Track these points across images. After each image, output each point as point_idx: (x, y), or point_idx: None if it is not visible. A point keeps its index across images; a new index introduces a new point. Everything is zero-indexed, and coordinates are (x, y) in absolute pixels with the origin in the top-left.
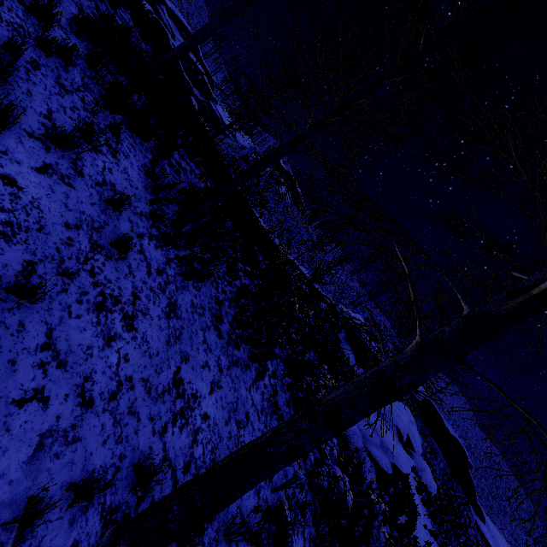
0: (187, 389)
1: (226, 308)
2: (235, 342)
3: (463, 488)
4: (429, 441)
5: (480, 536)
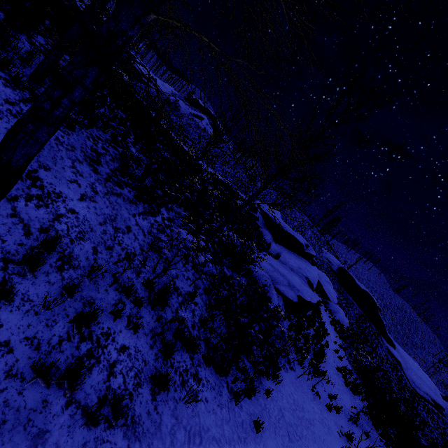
0: (47, 187)
1: (108, 160)
2: (117, 183)
3: (376, 326)
4: (345, 296)
5: (391, 356)
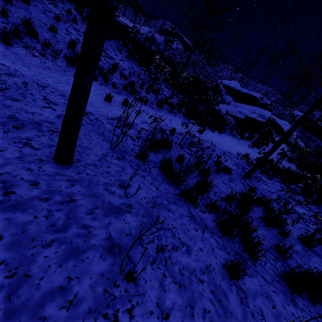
0: (109, 55)
1: (124, 51)
2: (130, 59)
3: None
4: (308, 136)
5: None
